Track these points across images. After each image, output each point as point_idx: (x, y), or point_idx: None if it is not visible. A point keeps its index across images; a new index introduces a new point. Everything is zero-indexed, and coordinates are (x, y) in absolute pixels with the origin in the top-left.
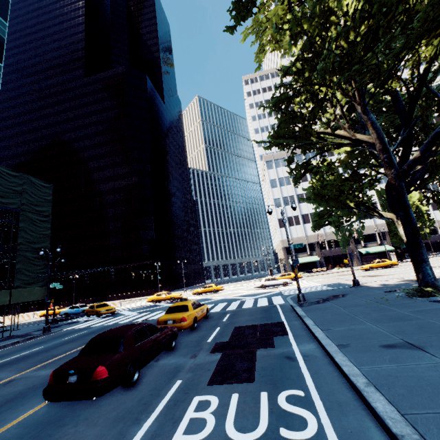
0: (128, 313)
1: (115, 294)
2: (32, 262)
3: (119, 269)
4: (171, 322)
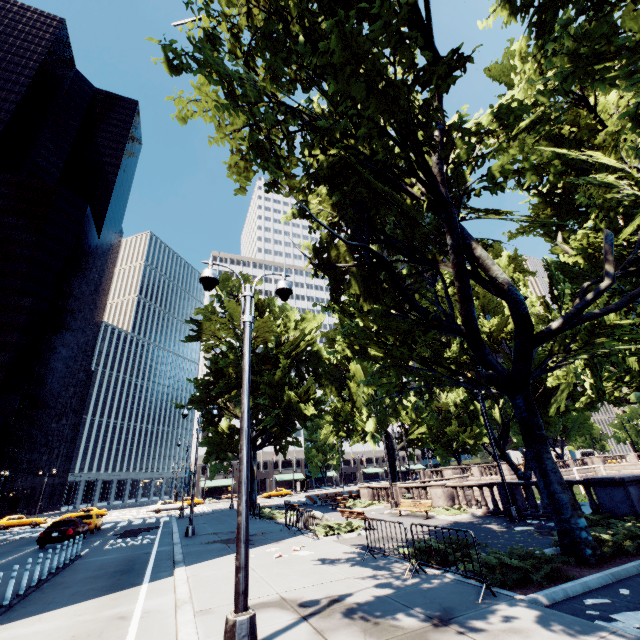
0: None
1: None
2: None
3: None
4: None
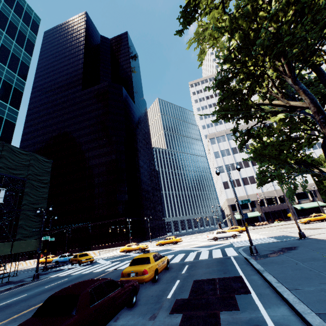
0: (103, 262)
1: (96, 245)
2: (32, 219)
3: (101, 225)
4: (134, 274)
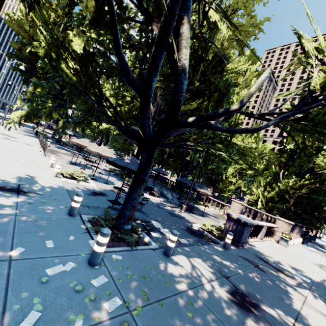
0: None
1: None
2: None
3: None
4: None
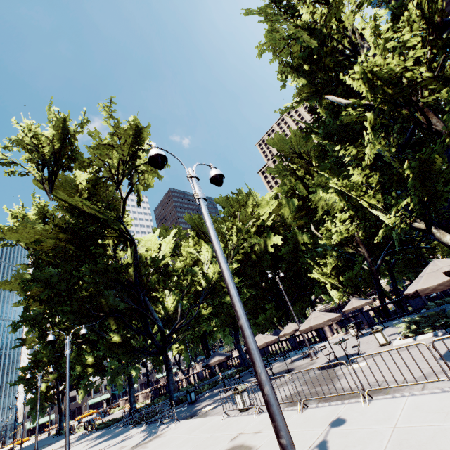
0: None
1: None
2: None
3: None
4: None
